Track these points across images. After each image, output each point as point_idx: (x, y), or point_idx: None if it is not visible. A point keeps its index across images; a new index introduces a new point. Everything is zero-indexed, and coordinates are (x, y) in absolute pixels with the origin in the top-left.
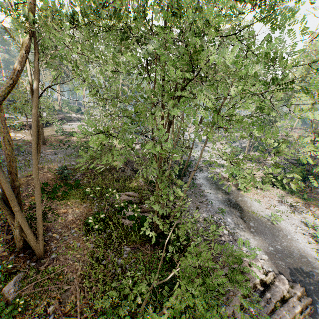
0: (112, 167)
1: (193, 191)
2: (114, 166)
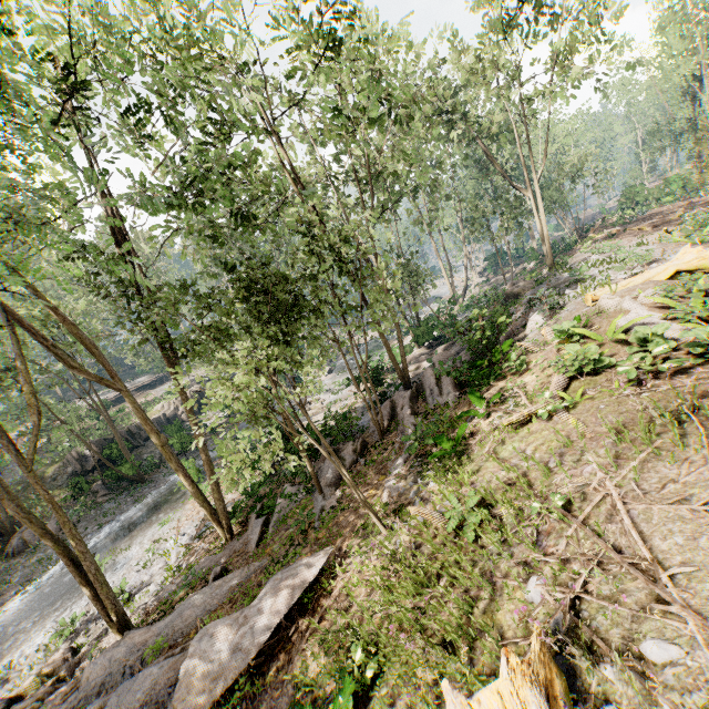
0: (41, 477)
1: (122, 502)
2: (46, 474)
